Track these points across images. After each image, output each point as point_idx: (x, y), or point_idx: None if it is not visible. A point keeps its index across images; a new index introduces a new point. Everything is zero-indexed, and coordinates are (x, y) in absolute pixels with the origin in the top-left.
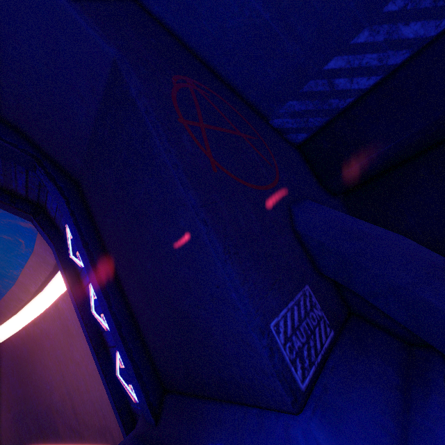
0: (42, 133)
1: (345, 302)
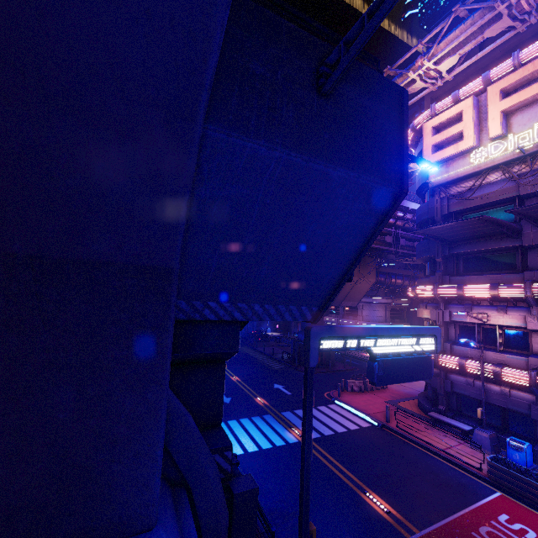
0: (4, 191)
1: None
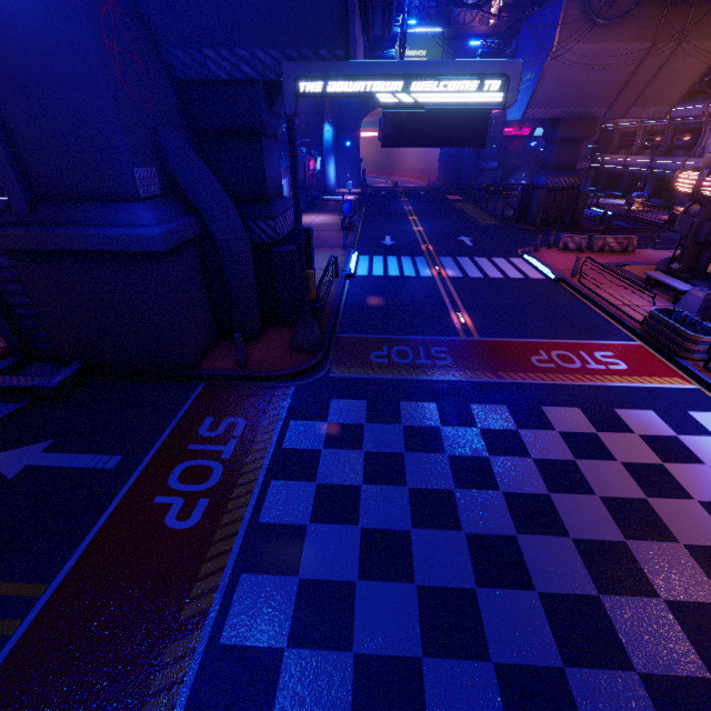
0: None
1: (172, 188)
